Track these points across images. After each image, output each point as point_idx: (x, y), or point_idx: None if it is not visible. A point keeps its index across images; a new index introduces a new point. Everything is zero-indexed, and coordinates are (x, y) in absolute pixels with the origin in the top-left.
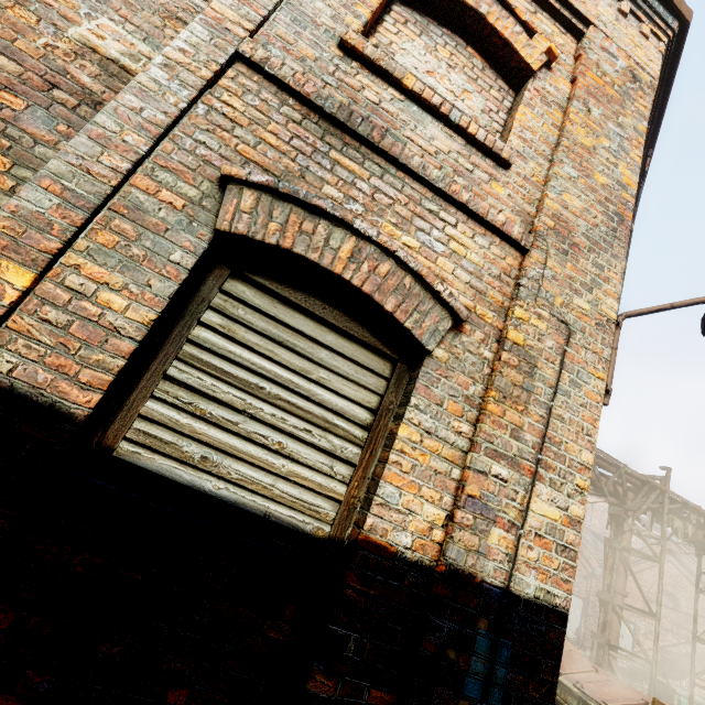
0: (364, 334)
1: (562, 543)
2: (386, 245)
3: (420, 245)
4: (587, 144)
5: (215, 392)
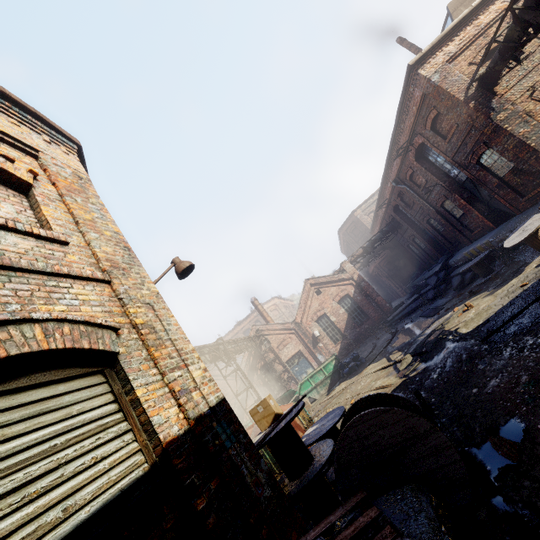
0: (77, 371)
1: (208, 379)
2: (59, 317)
3: (67, 307)
4: (90, 218)
5: (32, 475)
